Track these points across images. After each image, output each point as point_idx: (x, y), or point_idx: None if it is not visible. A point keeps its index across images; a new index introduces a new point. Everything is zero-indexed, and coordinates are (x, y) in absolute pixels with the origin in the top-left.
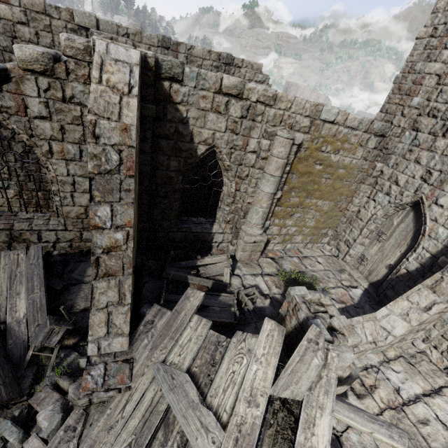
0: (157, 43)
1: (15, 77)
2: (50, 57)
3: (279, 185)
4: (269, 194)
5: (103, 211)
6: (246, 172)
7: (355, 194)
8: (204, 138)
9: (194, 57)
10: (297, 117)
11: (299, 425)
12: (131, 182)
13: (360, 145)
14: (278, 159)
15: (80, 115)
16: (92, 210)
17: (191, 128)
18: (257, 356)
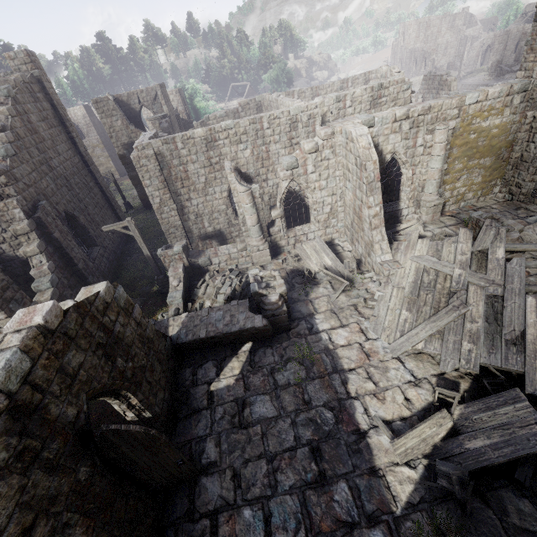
0: (333, 102)
1: (300, 159)
2: (317, 144)
3: (444, 160)
4: (438, 169)
5: (371, 200)
6: (418, 160)
7: (514, 143)
8: (389, 150)
9: (356, 98)
10: (447, 112)
11: (488, 254)
12: (379, 184)
13: (505, 106)
14: (440, 144)
15: (328, 164)
16: (367, 200)
17: (381, 148)
18: (460, 242)
